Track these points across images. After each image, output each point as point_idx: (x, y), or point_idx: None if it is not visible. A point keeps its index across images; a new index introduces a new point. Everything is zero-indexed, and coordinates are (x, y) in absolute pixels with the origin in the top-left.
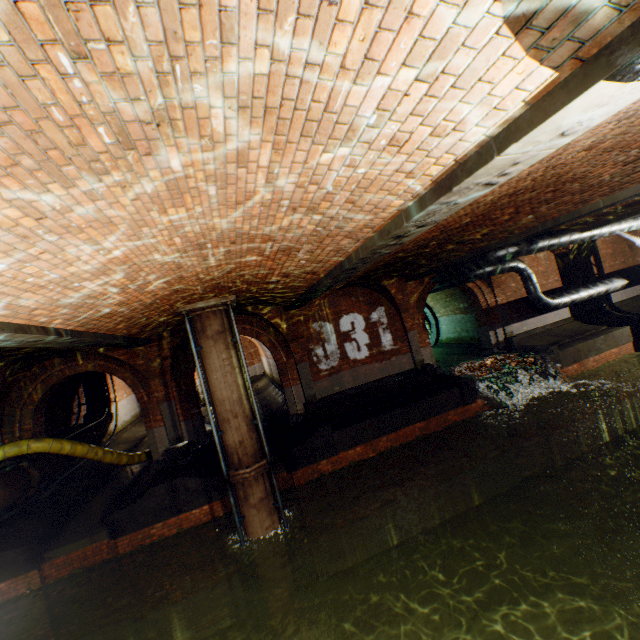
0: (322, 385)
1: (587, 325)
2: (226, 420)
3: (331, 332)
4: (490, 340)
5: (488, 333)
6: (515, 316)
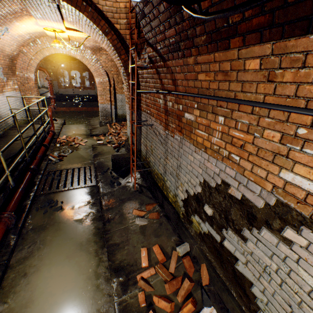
0: (62, 90)
1: None
2: None
3: (67, 74)
4: None
5: None
6: None
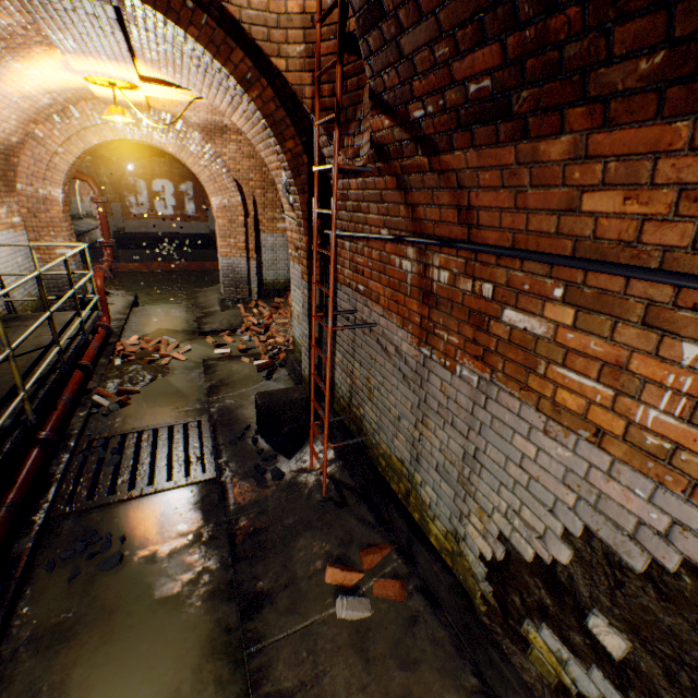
0: (132, 224)
1: None
2: None
3: (145, 188)
4: None
5: None
6: None
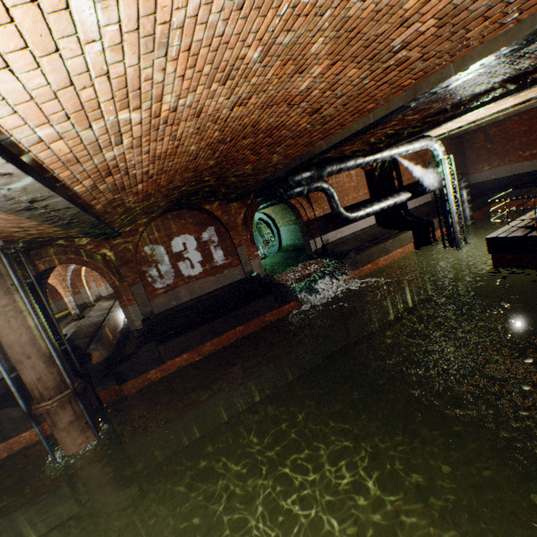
0: (160, 302)
1: (386, 230)
2: (19, 361)
3: (164, 254)
4: (311, 248)
5: (309, 242)
6: (331, 226)
